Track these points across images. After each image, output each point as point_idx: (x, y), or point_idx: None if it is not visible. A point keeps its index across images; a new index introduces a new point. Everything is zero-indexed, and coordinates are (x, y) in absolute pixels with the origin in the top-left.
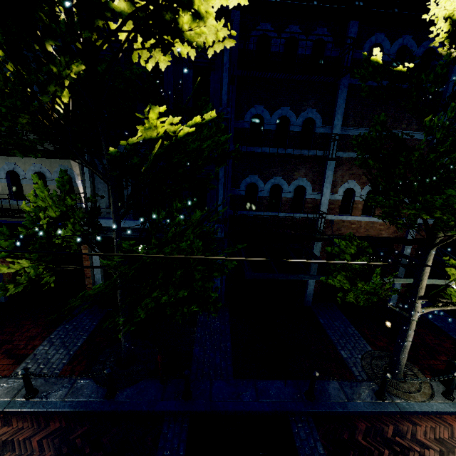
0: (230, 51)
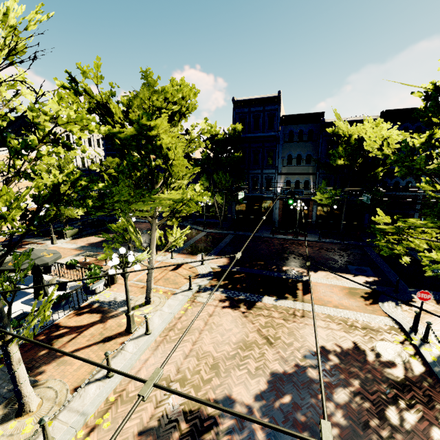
0: None
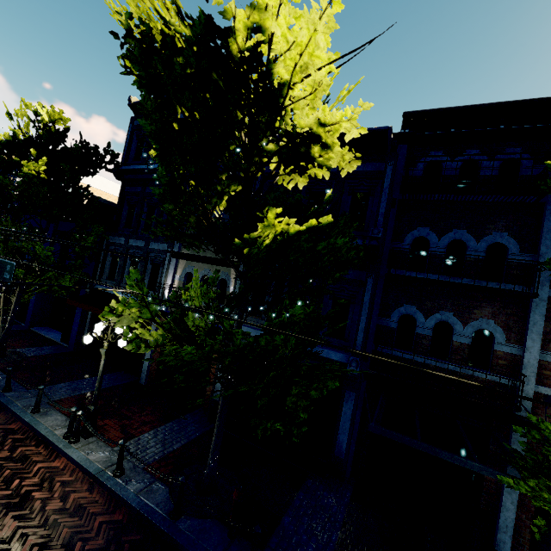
0: (391, 178)
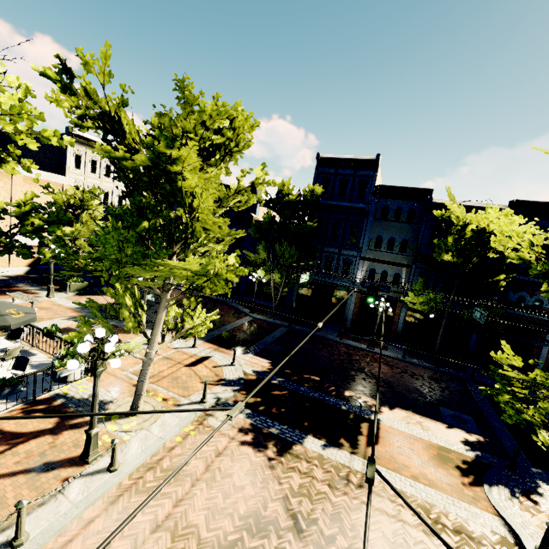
0: None
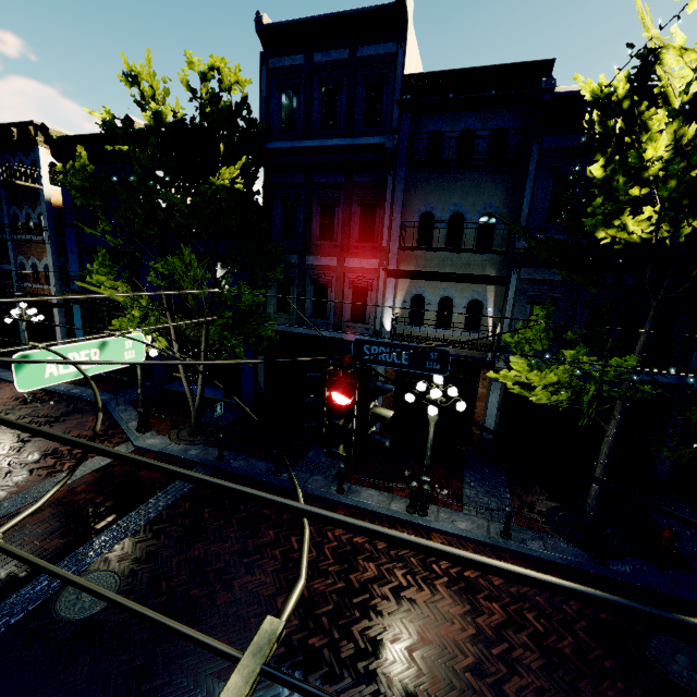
0: None
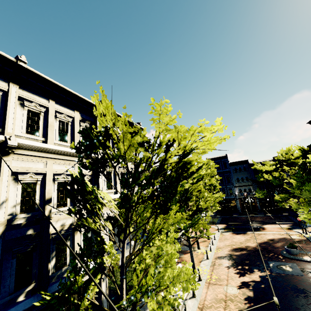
0: None
